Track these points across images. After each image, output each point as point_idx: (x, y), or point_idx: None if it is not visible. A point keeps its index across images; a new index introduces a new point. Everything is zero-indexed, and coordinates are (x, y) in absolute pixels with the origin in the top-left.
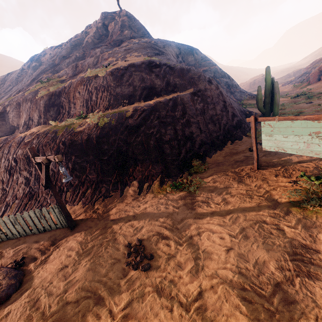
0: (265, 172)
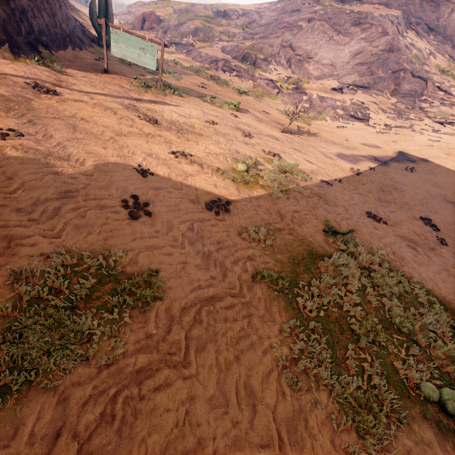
0: (114, 76)
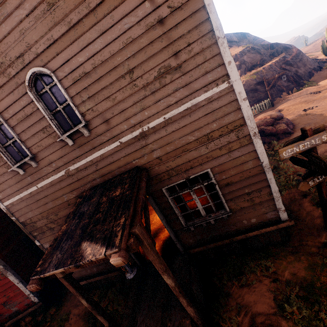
0: None
